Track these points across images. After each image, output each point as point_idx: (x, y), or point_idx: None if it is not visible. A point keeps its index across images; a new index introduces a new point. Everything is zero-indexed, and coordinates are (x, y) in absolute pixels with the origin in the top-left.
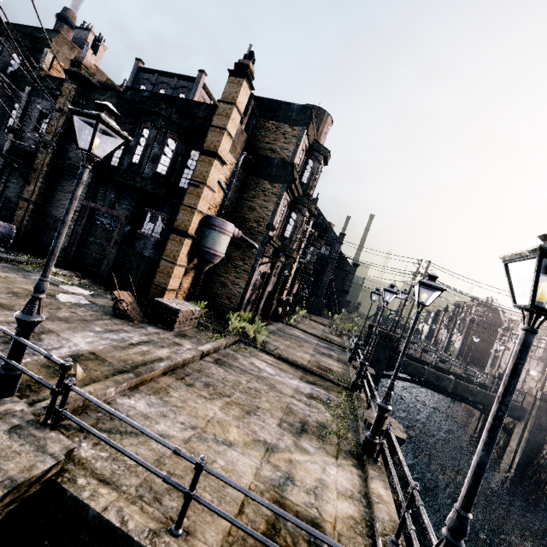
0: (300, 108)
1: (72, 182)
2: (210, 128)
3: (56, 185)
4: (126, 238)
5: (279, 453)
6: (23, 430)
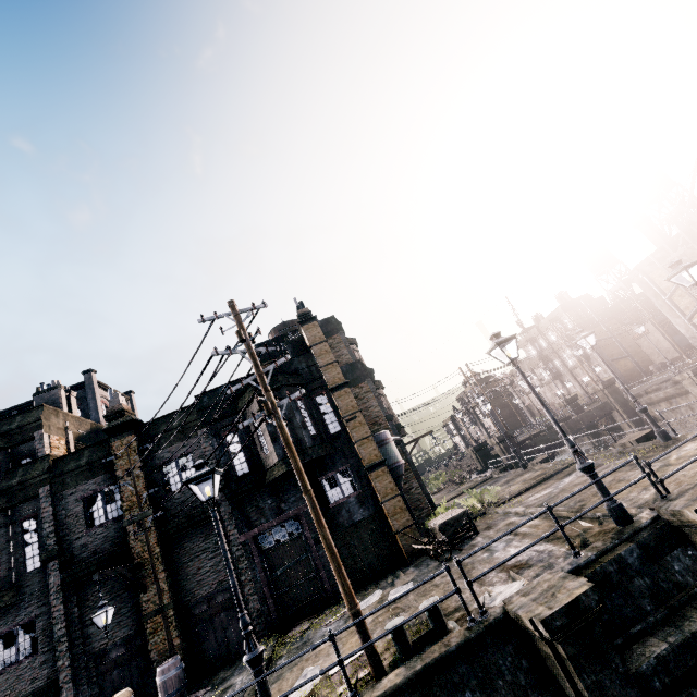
0: (324, 322)
1: (199, 536)
2: (322, 369)
3: (177, 559)
4: None
5: (670, 463)
6: (672, 498)
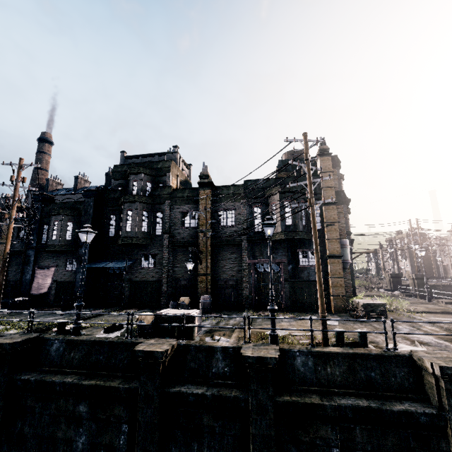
0: None
1: (228, 251)
2: (323, 189)
3: (216, 257)
4: (291, 274)
5: None
6: None
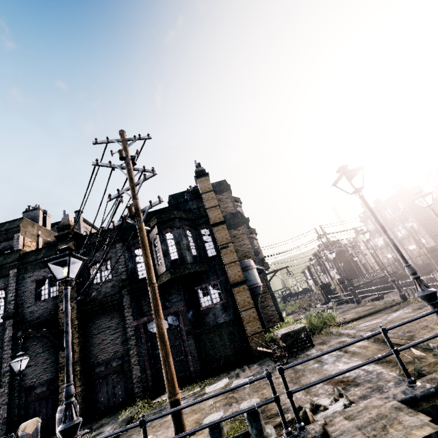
0: (218, 183)
1: (107, 317)
2: (207, 210)
3: (90, 331)
4: (194, 322)
5: None
6: None
